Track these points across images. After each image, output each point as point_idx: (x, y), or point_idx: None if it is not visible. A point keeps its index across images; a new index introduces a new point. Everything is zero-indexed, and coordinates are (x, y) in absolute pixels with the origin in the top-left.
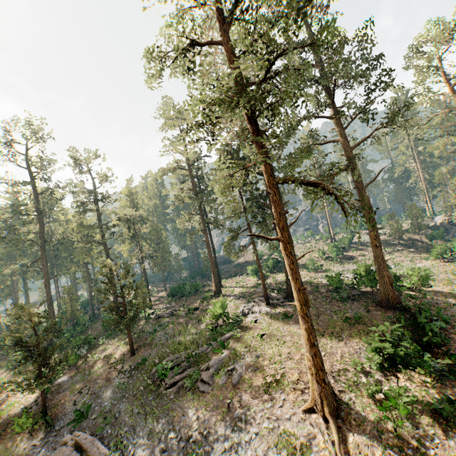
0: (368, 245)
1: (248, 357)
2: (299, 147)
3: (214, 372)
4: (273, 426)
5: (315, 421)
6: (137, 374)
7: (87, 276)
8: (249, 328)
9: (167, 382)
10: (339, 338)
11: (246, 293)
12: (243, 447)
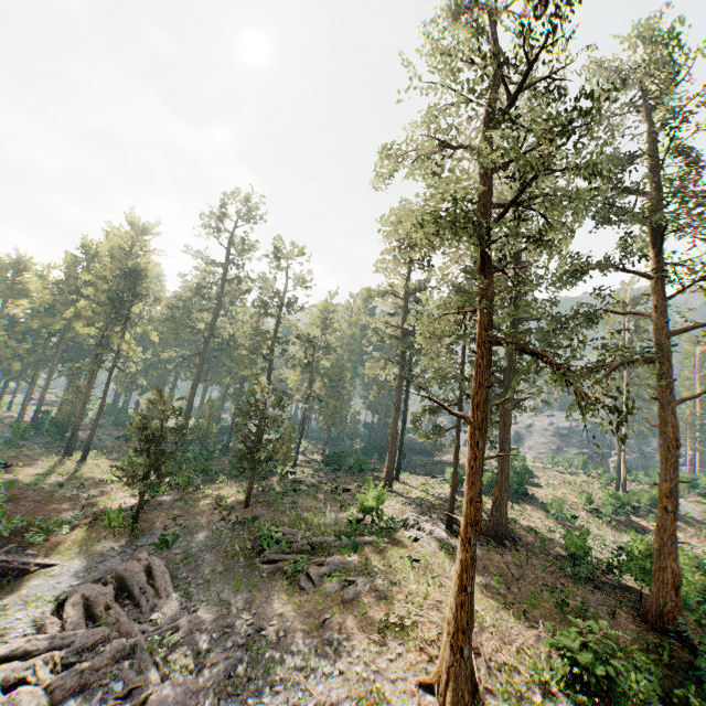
0: (689, 523)
1: (380, 578)
2: (572, 307)
3: (325, 572)
4: (367, 676)
5: (427, 703)
6: (240, 530)
7: (239, 396)
8: (402, 545)
9: (266, 555)
10: (532, 624)
11: (427, 502)
12: (317, 676)
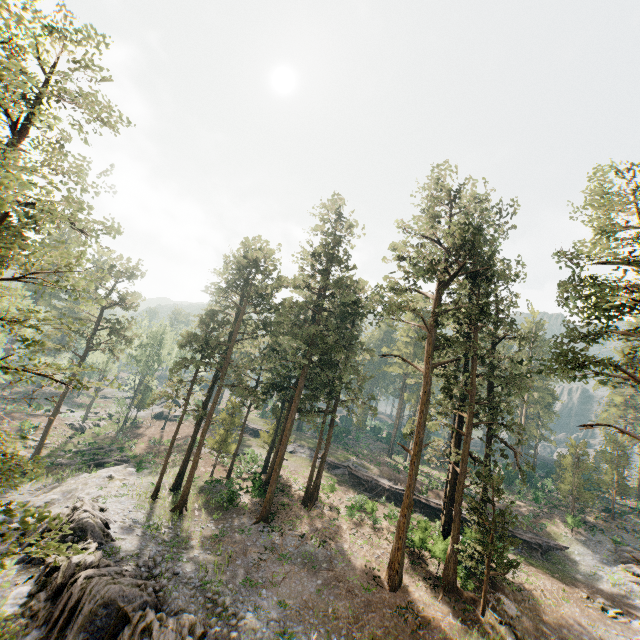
0: None
1: None
2: None
3: None
4: None
5: None
6: None
7: None
8: None
9: None
10: None
11: None
12: None
